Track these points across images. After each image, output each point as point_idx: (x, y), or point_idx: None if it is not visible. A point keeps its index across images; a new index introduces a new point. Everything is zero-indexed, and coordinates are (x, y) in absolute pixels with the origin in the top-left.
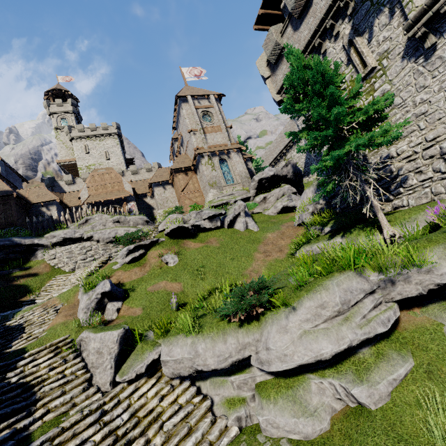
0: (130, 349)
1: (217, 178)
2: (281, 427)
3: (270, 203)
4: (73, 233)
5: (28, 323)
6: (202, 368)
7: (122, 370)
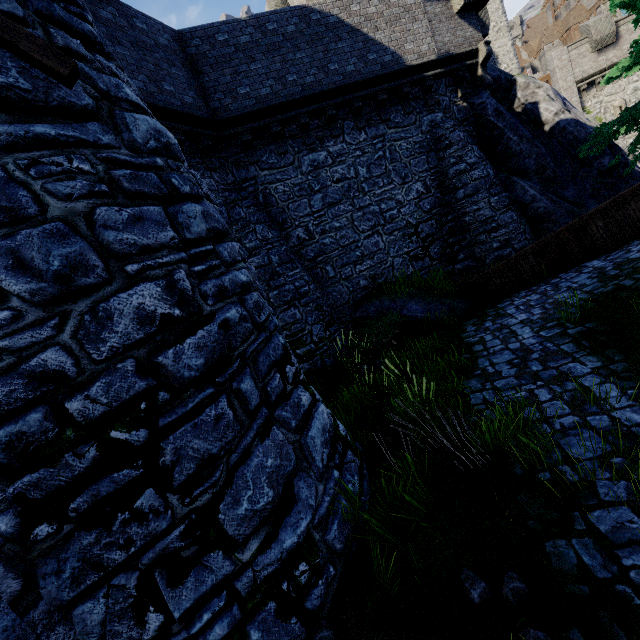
0: None
1: None
2: None
3: None
4: None
5: None
6: None
7: None
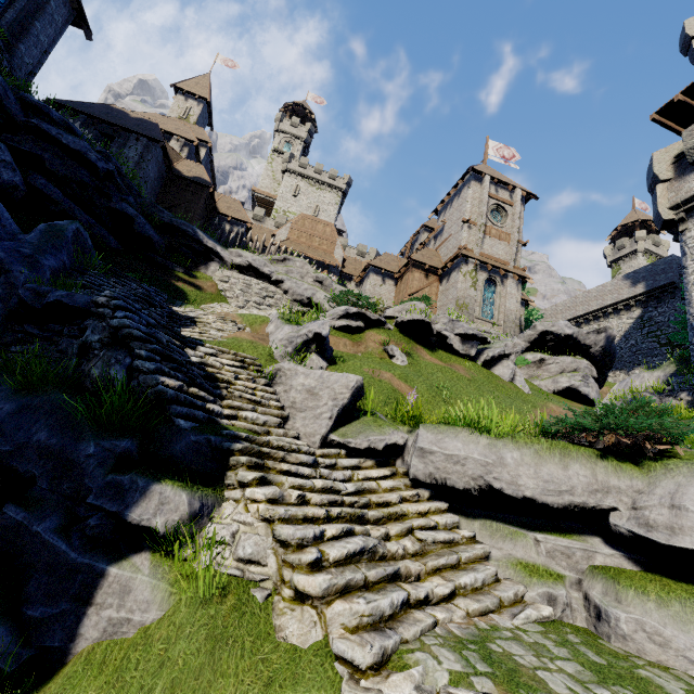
0: (351, 416)
1: (473, 301)
2: (676, 648)
3: (546, 371)
4: (263, 265)
5: (202, 320)
6: (503, 487)
7: (342, 432)
